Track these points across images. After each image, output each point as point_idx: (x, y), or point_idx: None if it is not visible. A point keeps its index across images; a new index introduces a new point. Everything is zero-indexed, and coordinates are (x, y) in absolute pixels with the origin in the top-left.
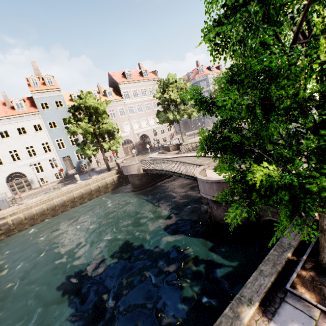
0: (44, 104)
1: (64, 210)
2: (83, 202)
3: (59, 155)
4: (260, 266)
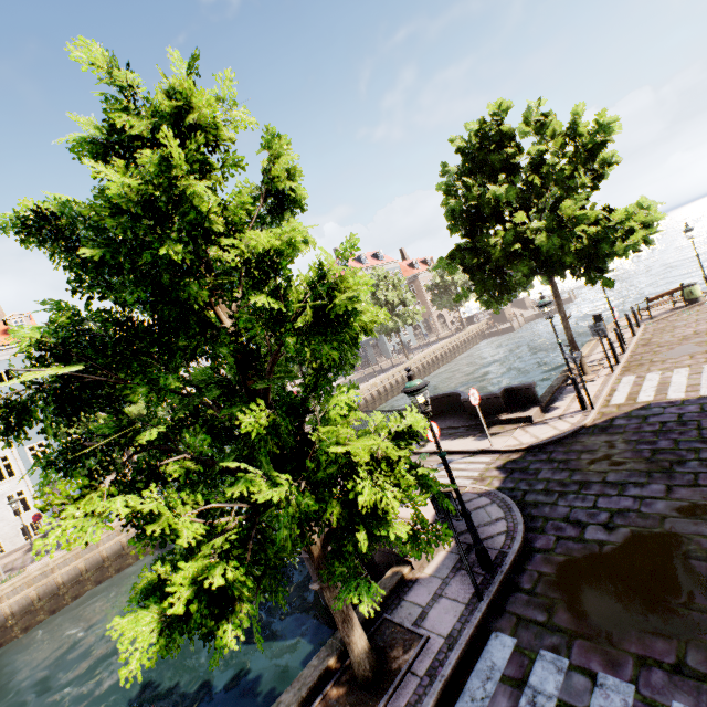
0: (3, 374)
1: (31, 624)
2: (81, 592)
3: (36, 481)
4: (282, 695)
